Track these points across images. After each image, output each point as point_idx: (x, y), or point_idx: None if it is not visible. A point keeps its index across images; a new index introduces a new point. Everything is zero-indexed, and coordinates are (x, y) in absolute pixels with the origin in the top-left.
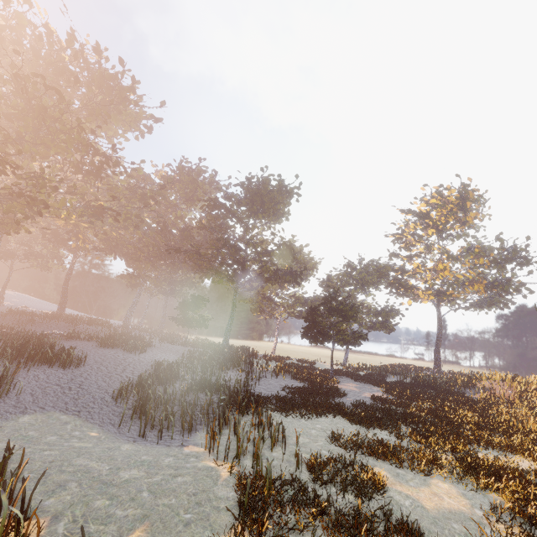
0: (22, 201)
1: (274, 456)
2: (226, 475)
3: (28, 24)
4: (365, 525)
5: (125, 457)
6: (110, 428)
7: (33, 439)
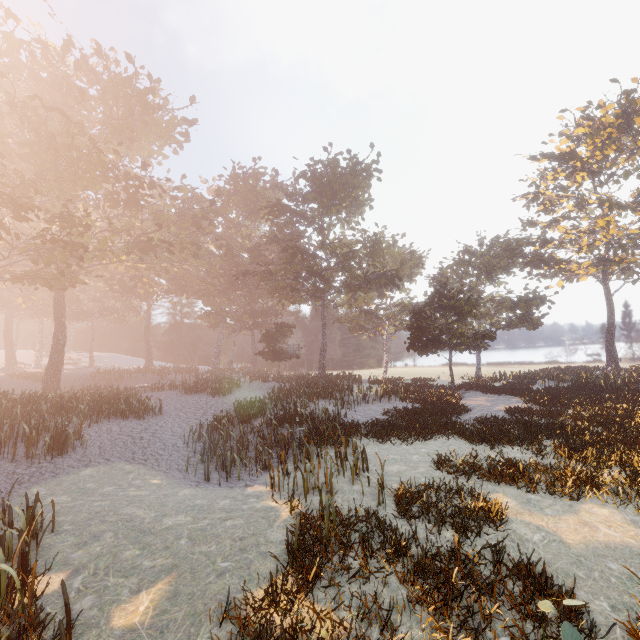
0: (62, 249)
1: (355, 489)
2: (287, 515)
3: (19, 43)
4: (456, 569)
5: (177, 503)
6: (175, 474)
7: (89, 491)
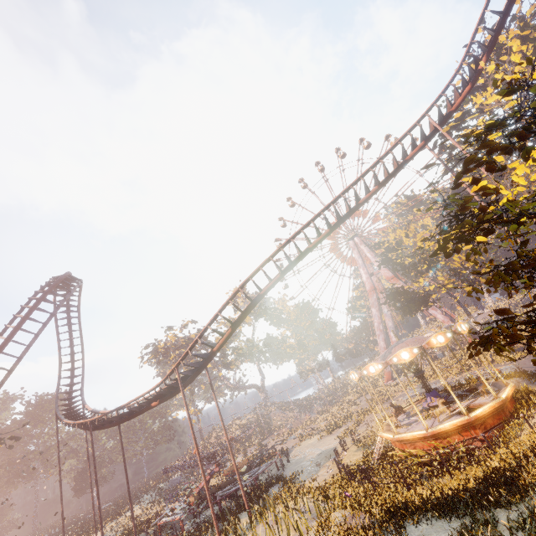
0: None
1: None
2: None
3: None
4: None
5: None
6: None
7: None
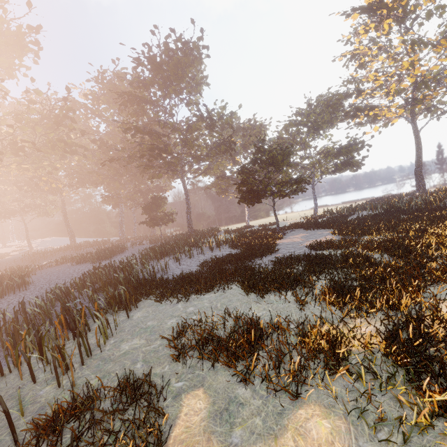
0: None
1: (38, 395)
2: None
3: None
4: None
5: None
6: None
7: None
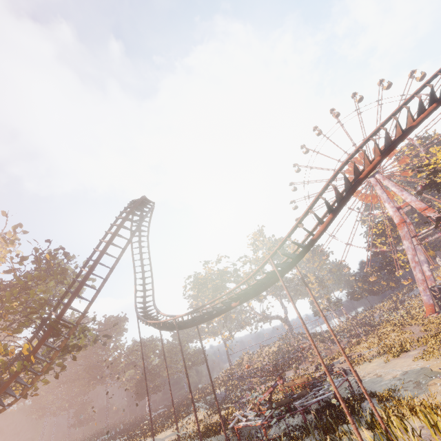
0: None
1: None
2: None
3: None
4: None
5: None
6: None
7: None
